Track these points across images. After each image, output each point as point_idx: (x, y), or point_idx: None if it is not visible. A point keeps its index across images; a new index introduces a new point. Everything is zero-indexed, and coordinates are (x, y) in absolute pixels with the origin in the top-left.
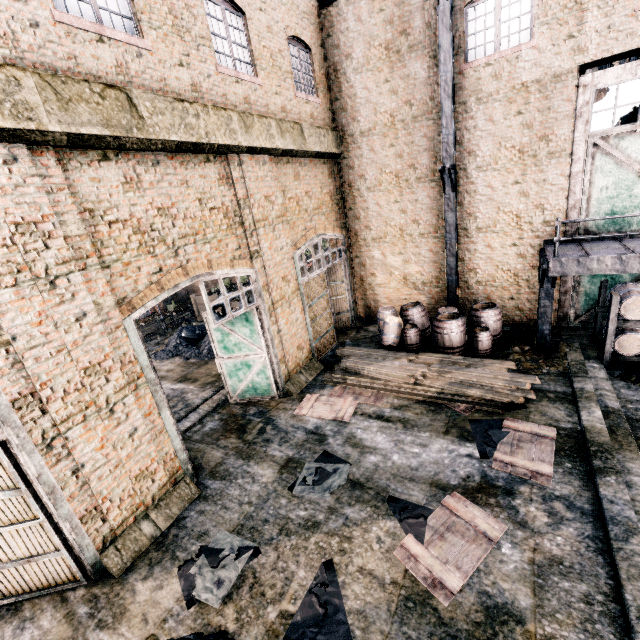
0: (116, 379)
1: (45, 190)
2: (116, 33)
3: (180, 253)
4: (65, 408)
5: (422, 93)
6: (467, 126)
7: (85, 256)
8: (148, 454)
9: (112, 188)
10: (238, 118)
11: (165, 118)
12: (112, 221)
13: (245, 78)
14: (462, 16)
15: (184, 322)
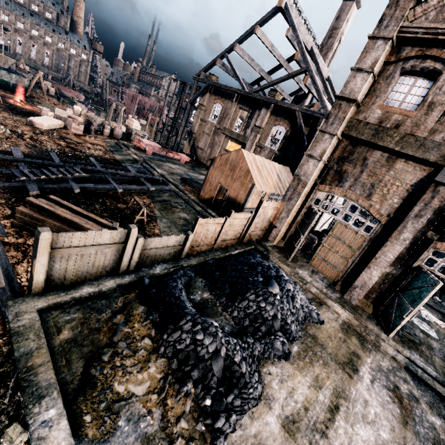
0: None
1: None
2: None
3: None
4: None
5: None
6: None
7: None
8: None
9: None
10: None
11: None
12: None
13: None
14: None
15: None
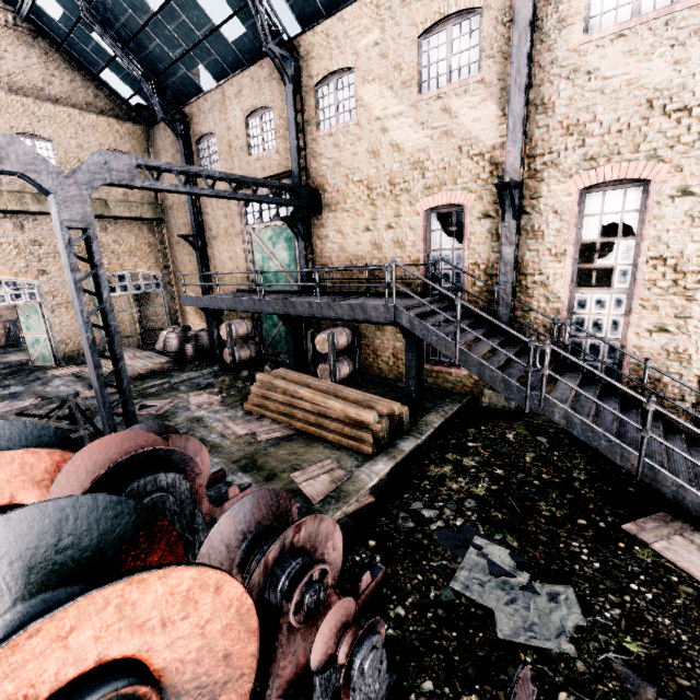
0: None
1: None
2: None
3: None
4: None
5: None
6: (206, 212)
7: None
8: None
9: None
10: (32, 196)
11: None
12: None
13: None
14: (196, 148)
15: None
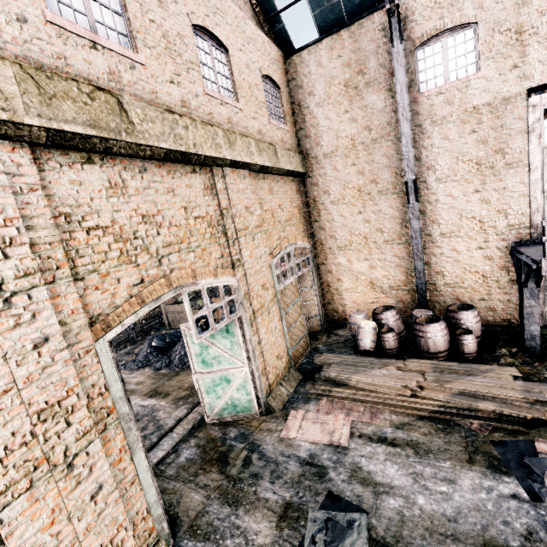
0: (80, 420)
1: (12, 190)
2: (111, 44)
3: (164, 262)
4: (3, 474)
5: (380, 119)
6: (424, 145)
7: (54, 267)
8: (114, 519)
9: (94, 192)
10: (223, 134)
11: (155, 126)
12: (91, 227)
13: (228, 102)
14: (413, 57)
15: (153, 330)
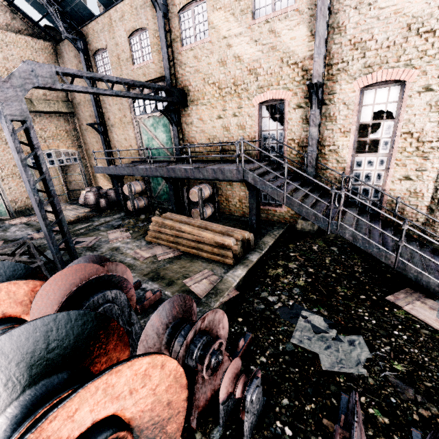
0: None
1: None
2: None
3: None
4: None
5: None
6: (105, 106)
7: None
8: None
9: None
10: None
11: None
12: None
13: None
14: (93, 59)
15: None
